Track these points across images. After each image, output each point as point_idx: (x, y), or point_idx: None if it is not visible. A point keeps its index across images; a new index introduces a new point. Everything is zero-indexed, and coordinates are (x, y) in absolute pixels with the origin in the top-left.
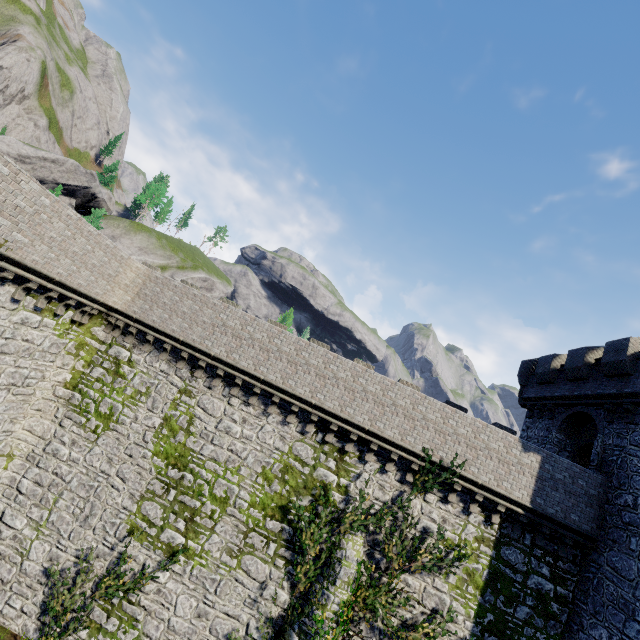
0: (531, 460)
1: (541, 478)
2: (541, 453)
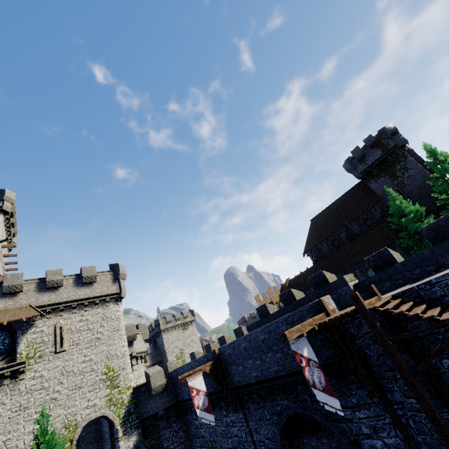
0: (147, 357)
1: (150, 358)
2: (148, 354)
